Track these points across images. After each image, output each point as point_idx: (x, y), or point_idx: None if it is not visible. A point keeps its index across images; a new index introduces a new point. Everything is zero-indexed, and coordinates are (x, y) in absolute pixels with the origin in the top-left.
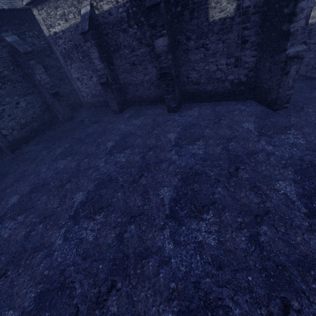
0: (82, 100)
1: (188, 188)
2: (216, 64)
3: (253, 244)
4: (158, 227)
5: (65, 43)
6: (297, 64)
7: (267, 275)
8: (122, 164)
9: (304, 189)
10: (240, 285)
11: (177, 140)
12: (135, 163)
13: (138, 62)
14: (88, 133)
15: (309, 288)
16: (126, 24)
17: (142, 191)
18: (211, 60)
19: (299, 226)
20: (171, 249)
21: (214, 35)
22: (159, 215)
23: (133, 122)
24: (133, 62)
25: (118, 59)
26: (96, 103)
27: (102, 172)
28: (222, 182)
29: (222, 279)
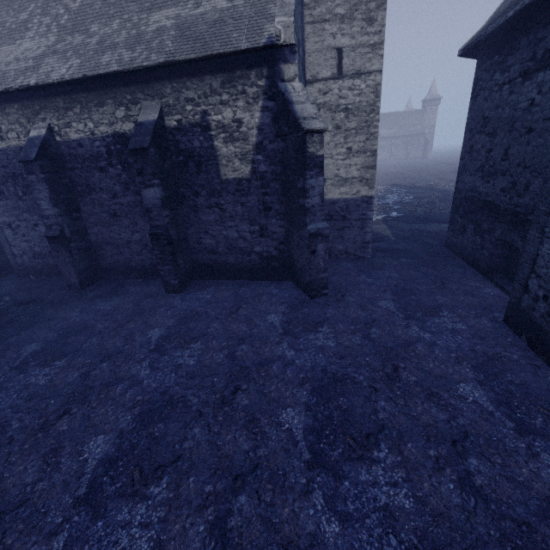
0: (11, 261)
1: (145, 433)
2: (237, 230)
3: (214, 537)
4: (45, 531)
5: None
6: (324, 243)
7: None
8: (36, 389)
9: (316, 420)
10: None
11: (161, 341)
12: (63, 387)
13: (122, 213)
14: None
15: None
16: (106, 162)
17: (50, 448)
18: (230, 224)
19: (293, 487)
20: None
21: (230, 195)
22: (61, 501)
23: (98, 307)
24: (114, 212)
25: (90, 204)
26: (39, 269)
27: None
28: (205, 416)
29: None
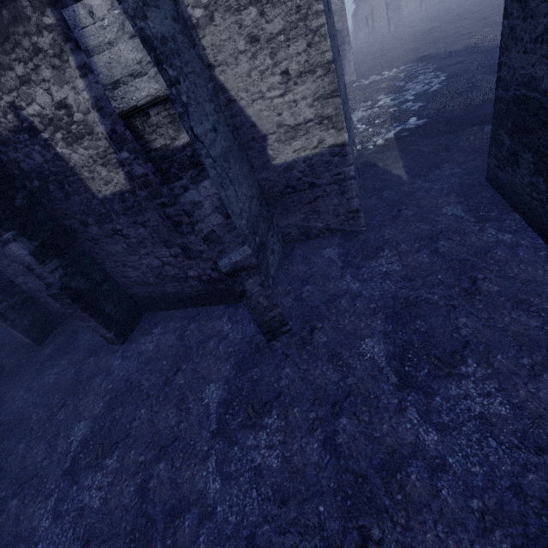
0: None
1: None
2: (156, 256)
3: None
4: None
5: None
6: (254, 276)
7: None
8: None
9: None
10: None
11: (79, 452)
12: None
13: None
14: None
15: None
16: None
17: None
18: (144, 251)
19: None
20: None
21: (122, 216)
22: None
23: (43, 378)
24: None
25: None
26: None
27: None
28: None
29: None
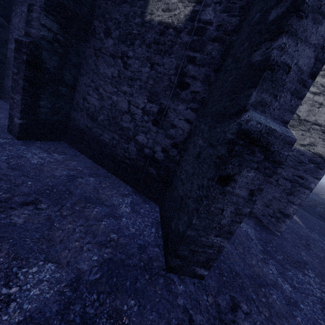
0: None
1: None
2: (129, 100)
3: None
4: None
5: None
6: (260, 172)
7: None
8: None
9: None
10: None
11: None
12: None
13: None
14: None
15: None
16: None
17: None
18: (125, 89)
19: None
20: None
21: (144, 46)
22: None
23: None
24: None
25: (18, 16)
26: None
27: None
28: None
29: None
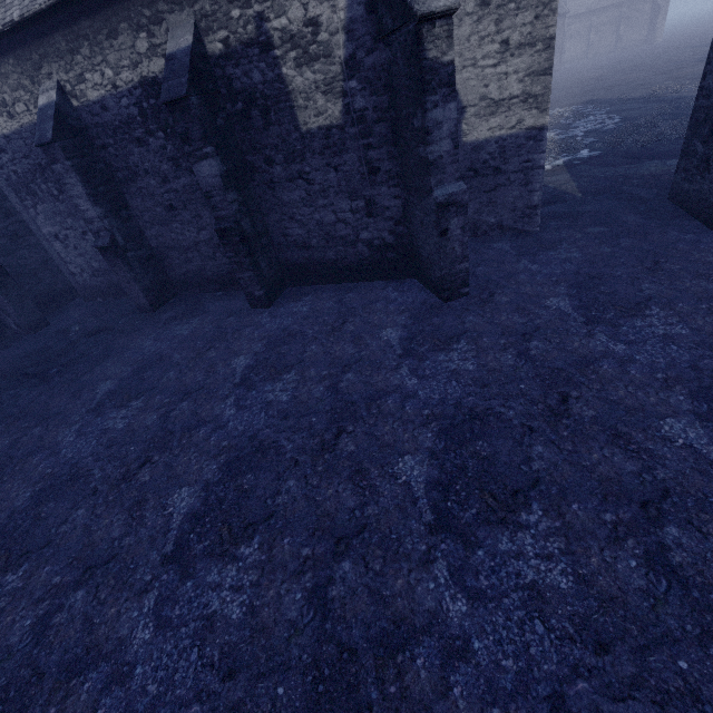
0: (72, 282)
1: (232, 485)
2: (333, 210)
3: (312, 607)
4: (136, 588)
5: (15, 161)
6: (460, 216)
7: (317, 677)
8: (115, 435)
9: (443, 471)
10: (257, 711)
11: (248, 373)
12: (142, 432)
13: (179, 204)
14: (66, 360)
15: (383, 696)
16: (142, 129)
17: (134, 500)
18: (322, 202)
19: (410, 555)
20: (145, 640)
21: (316, 156)
22: (148, 558)
23: (174, 332)
24: (170, 203)
25: (138, 196)
26: (104, 289)
27: (63, 458)
28: (302, 466)
29: (225, 702)
